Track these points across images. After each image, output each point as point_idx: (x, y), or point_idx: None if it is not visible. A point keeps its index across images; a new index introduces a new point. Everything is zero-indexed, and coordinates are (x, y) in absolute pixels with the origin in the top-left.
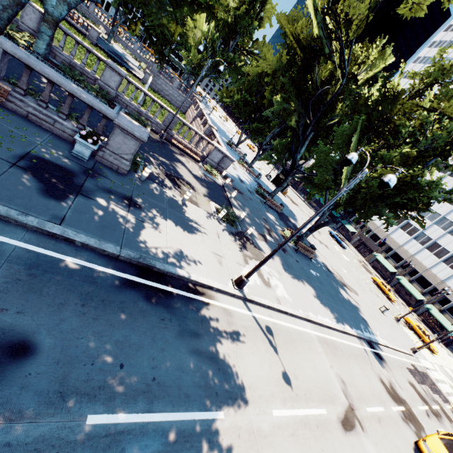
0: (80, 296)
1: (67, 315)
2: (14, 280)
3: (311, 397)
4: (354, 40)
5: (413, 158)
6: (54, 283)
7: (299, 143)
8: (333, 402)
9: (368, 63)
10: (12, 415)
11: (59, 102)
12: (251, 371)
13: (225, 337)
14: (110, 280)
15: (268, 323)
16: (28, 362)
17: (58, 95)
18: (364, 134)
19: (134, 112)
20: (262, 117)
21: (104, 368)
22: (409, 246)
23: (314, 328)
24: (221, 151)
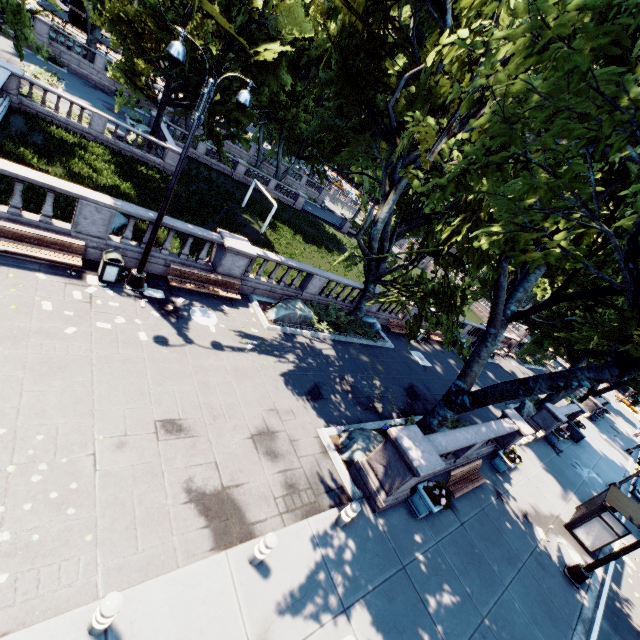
0: None
1: None
2: None
3: None
4: None
5: None
6: None
7: None
8: None
9: None
10: None
11: None
12: None
13: None
14: None
15: None
16: None
17: None
18: None
19: None
20: None
21: None
22: None
23: None
24: None
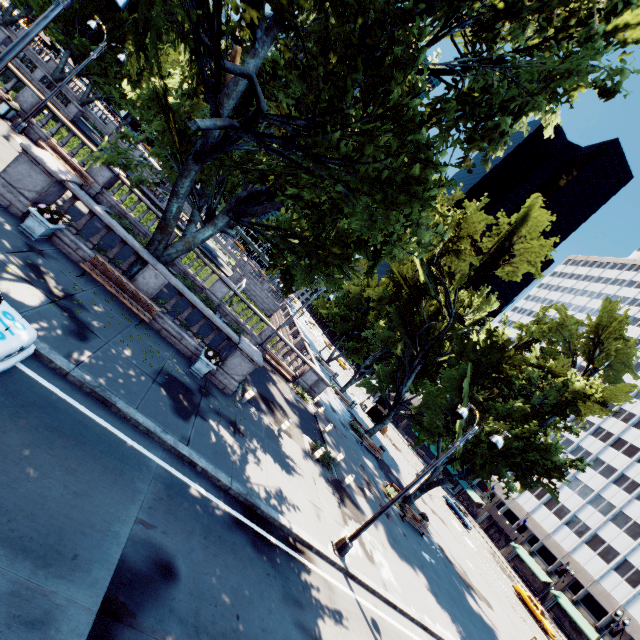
0: (202, 527)
1: (195, 545)
2: (159, 498)
3: None
4: (458, 288)
5: (531, 414)
6: (184, 508)
7: (405, 374)
8: None
9: (474, 306)
10: (166, 636)
11: (176, 313)
12: None
13: (328, 618)
14: (223, 515)
15: (374, 615)
16: (173, 585)
17: (175, 305)
18: (476, 379)
19: (231, 322)
20: (361, 336)
21: (224, 614)
22: (561, 537)
23: None
24: (318, 373)
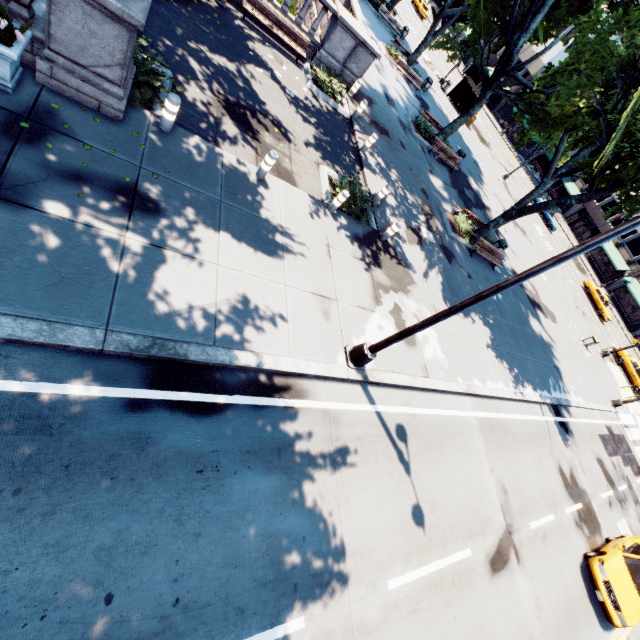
0: (9, 472)
1: None
2: None
3: (452, 535)
4: None
5: None
6: None
7: (533, 1)
8: (484, 531)
9: None
10: None
11: None
12: (361, 522)
13: (321, 472)
14: (83, 413)
15: (401, 419)
16: None
17: None
18: None
19: None
20: None
21: (70, 616)
22: None
23: (477, 405)
24: (353, 30)
